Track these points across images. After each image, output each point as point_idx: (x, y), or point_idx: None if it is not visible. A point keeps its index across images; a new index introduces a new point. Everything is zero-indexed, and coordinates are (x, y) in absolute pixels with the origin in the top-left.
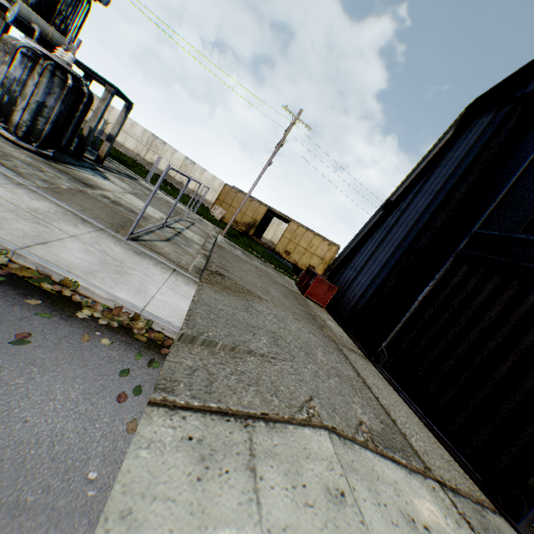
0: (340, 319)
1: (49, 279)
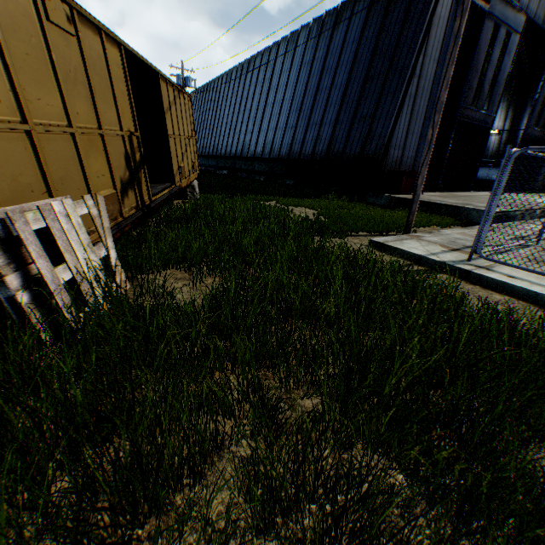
0: None
1: None
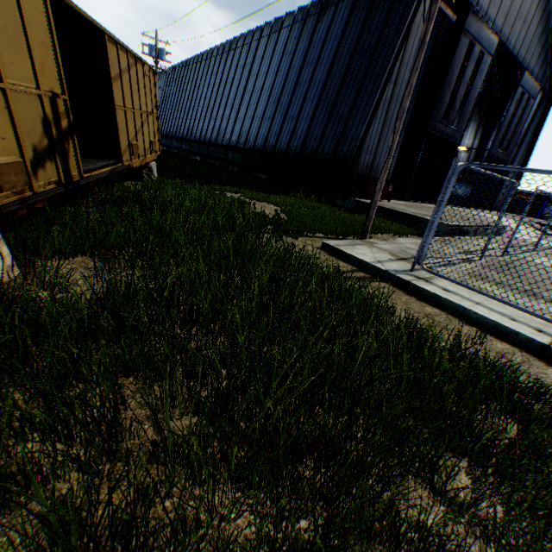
0: None
1: None
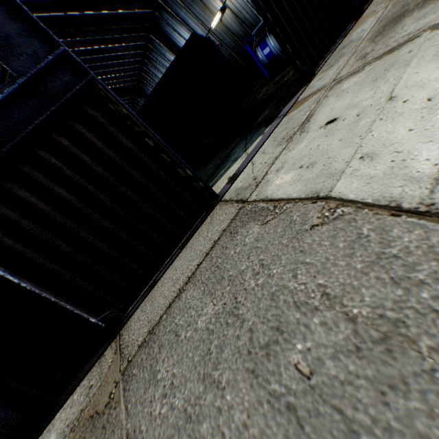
0: None
1: None
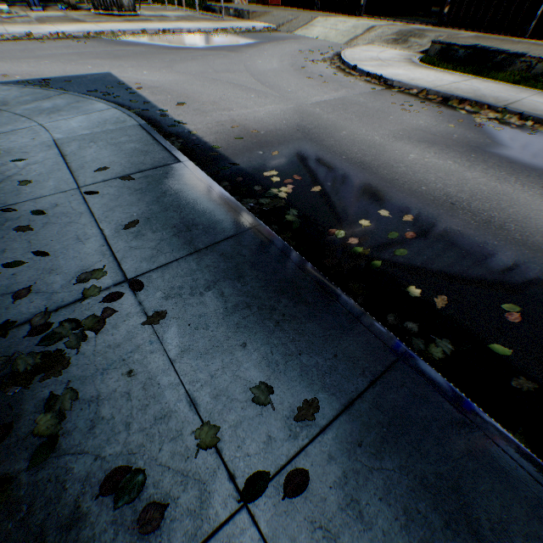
0: (291, 7)
1: (250, 31)
